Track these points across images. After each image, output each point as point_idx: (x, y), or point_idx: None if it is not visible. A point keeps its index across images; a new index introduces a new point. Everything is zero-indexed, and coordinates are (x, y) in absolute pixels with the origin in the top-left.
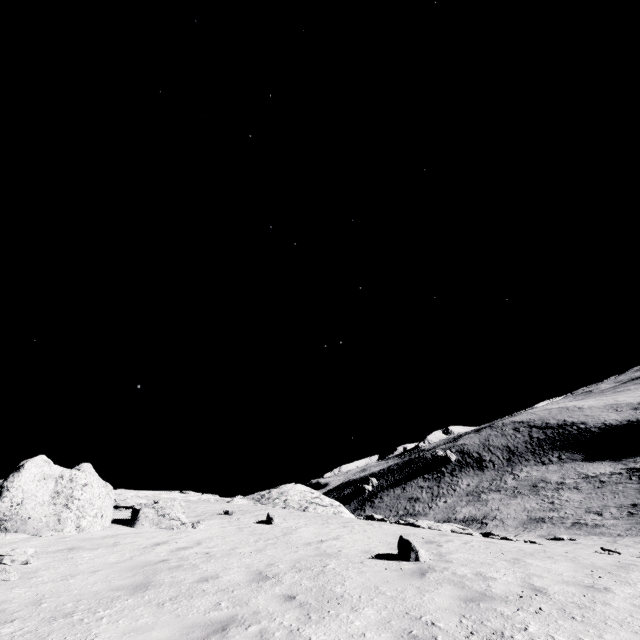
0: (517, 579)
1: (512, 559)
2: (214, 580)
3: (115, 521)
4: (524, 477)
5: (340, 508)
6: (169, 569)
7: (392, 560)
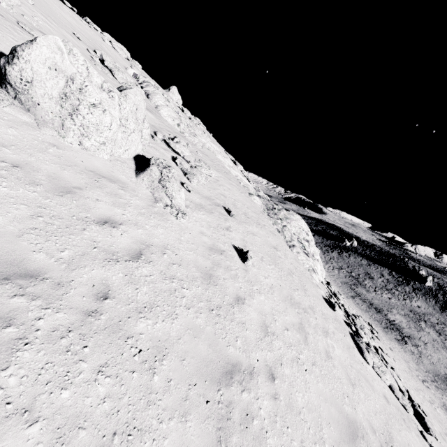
0: None
1: None
2: None
3: (142, 157)
4: None
5: (316, 262)
6: None
7: None
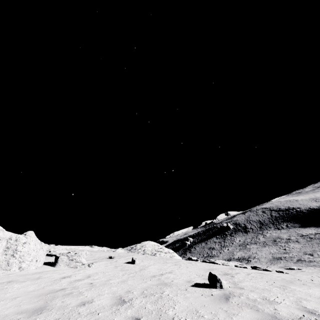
0: (292, 302)
1: (281, 286)
2: (89, 304)
3: (46, 263)
4: (269, 236)
5: (173, 254)
6: (63, 296)
7: (205, 287)
